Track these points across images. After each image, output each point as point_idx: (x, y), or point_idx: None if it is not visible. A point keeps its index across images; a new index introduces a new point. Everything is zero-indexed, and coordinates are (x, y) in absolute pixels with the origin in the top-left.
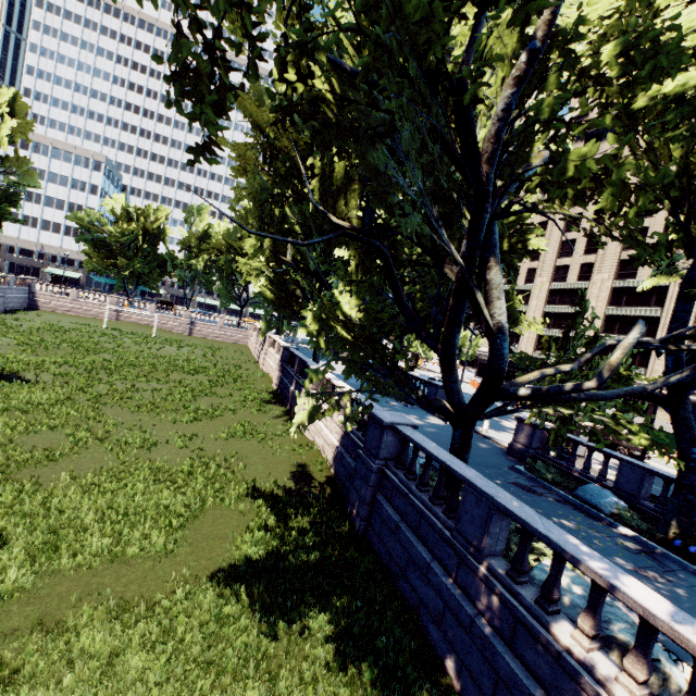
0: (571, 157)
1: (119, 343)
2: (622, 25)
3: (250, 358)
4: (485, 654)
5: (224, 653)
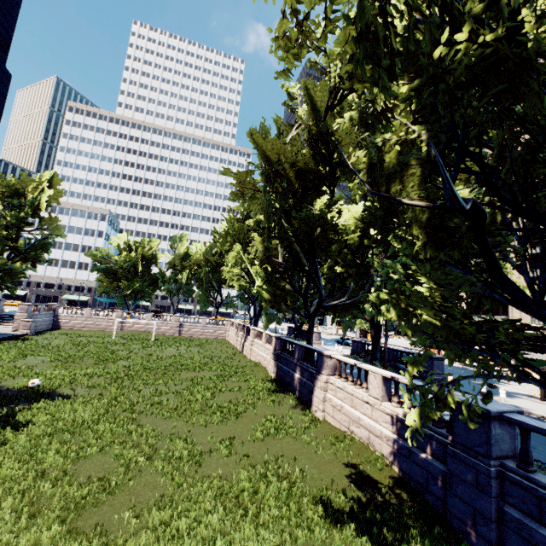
0: None
1: (129, 349)
2: None
3: (234, 350)
4: None
5: None
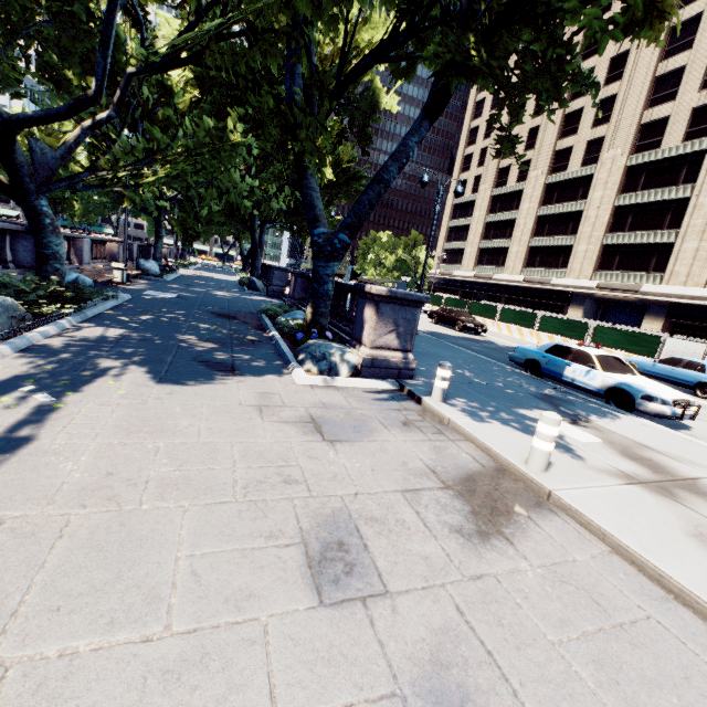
0: None
1: None
2: None
3: None
4: None
5: None
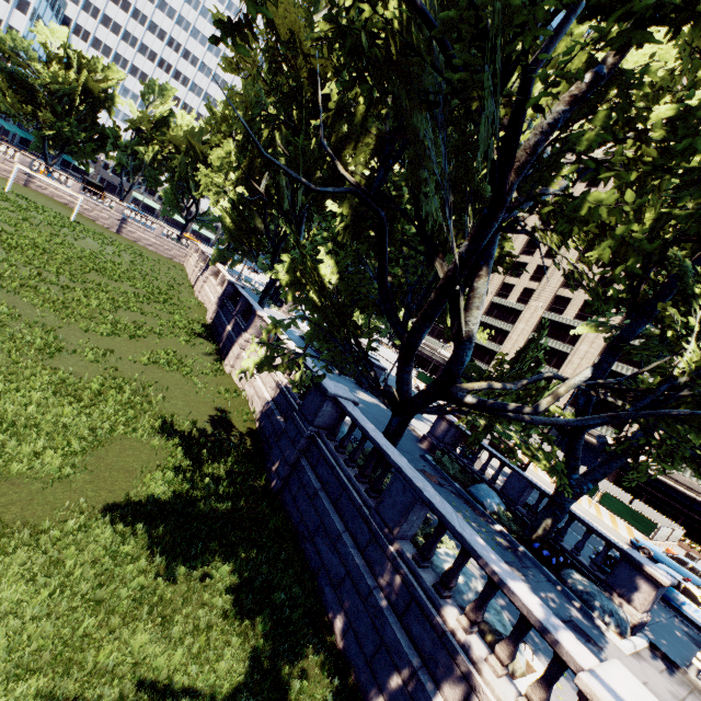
0: (590, 197)
1: (25, 215)
2: (668, 85)
3: (185, 280)
4: (375, 621)
5: (116, 592)
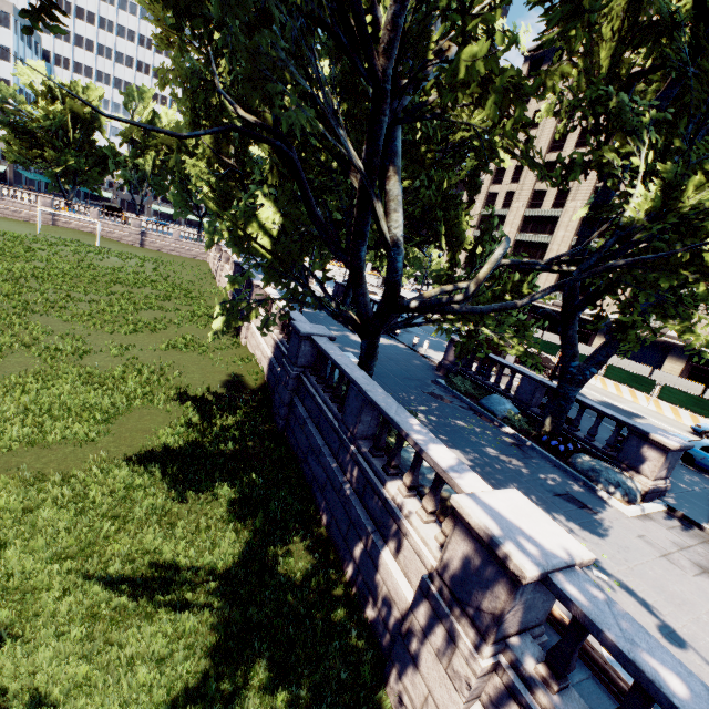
0: (463, 55)
1: (54, 250)
2: None
3: (208, 274)
4: (346, 507)
5: (132, 510)
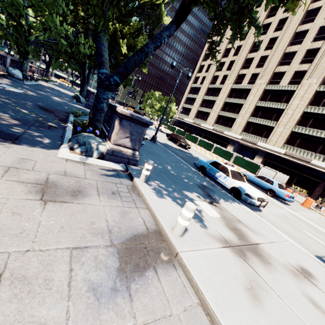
0: None
1: None
2: None
3: None
4: None
5: None
